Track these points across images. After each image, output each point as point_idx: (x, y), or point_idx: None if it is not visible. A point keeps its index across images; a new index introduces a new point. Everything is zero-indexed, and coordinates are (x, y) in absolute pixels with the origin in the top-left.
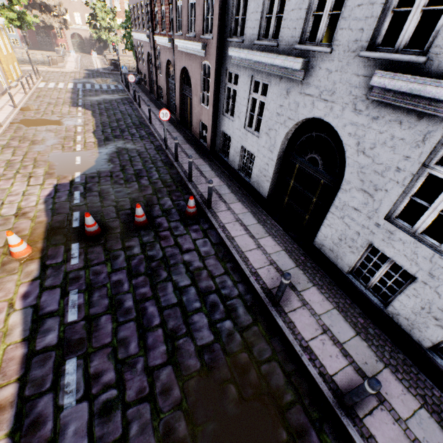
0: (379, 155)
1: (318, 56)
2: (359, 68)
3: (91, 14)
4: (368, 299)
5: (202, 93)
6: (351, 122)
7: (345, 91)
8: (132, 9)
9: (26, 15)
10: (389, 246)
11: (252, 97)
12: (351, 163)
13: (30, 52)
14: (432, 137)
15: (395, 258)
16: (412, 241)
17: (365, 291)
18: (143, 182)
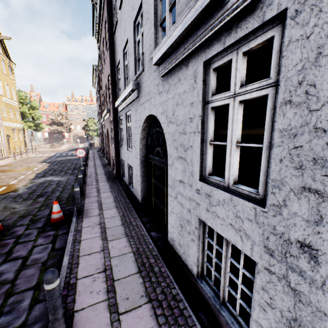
0: (178, 116)
1: (141, 77)
2: (155, 66)
3: (85, 124)
4: (224, 323)
5: (112, 138)
6: (160, 104)
7: (153, 85)
8: (97, 114)
9: (40, 124)
10: (214, 217)
11: (128, 126)
12: (167, 137)
13: (46, 145)
14: (198, 73)
15: (225, 233)
16: (229, 197)
17: (220, 306)
18: (39, 199)
